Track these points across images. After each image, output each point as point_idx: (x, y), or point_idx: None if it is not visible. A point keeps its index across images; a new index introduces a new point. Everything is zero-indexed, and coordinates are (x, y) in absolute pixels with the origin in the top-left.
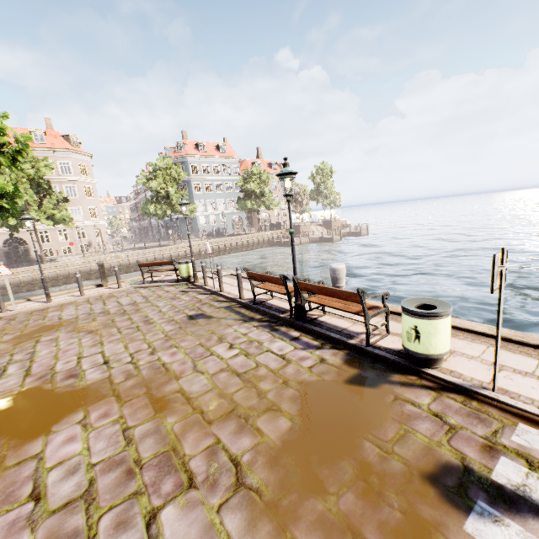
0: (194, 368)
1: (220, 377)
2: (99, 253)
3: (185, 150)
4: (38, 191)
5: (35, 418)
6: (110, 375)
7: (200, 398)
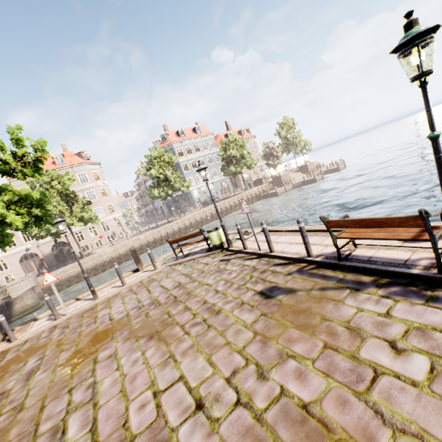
0: (381, 419)
1: None
2: (123, 240)
3: (169, 139)
4: (67, 201)
5: None
6: None
7: None
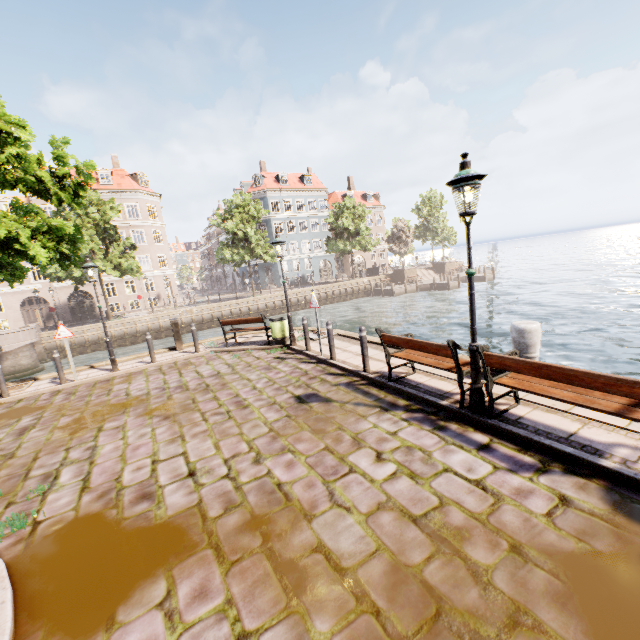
0: (330, 497)
1: (382, 523)
2: (169, 308)
3: (264, 184)
4: (104, 238)
5: (92, 583)
6: (200, 499)
7: (362, 572)
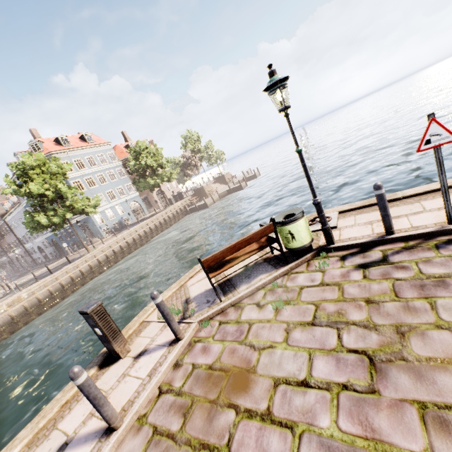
0: None
1: None
2: None
3: (45, 148)
4: None
5: None
6: None
7: None
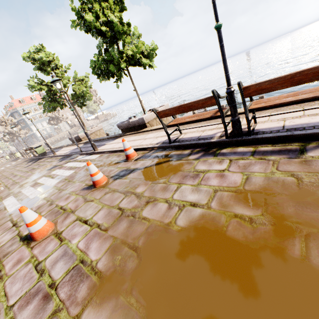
0: None
1: None
2: None
3: (15, 105)
4: None
5: None
6: None
7: None
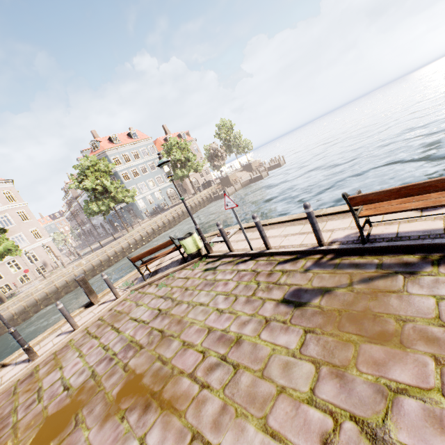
0: None
1: None
2: (58, 269)
3: (101, 146)
4: None
5: None
6: None
7: None
